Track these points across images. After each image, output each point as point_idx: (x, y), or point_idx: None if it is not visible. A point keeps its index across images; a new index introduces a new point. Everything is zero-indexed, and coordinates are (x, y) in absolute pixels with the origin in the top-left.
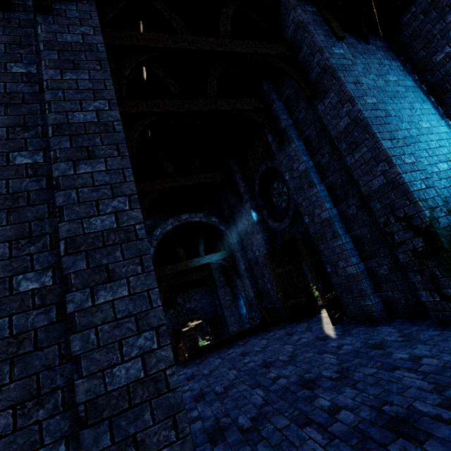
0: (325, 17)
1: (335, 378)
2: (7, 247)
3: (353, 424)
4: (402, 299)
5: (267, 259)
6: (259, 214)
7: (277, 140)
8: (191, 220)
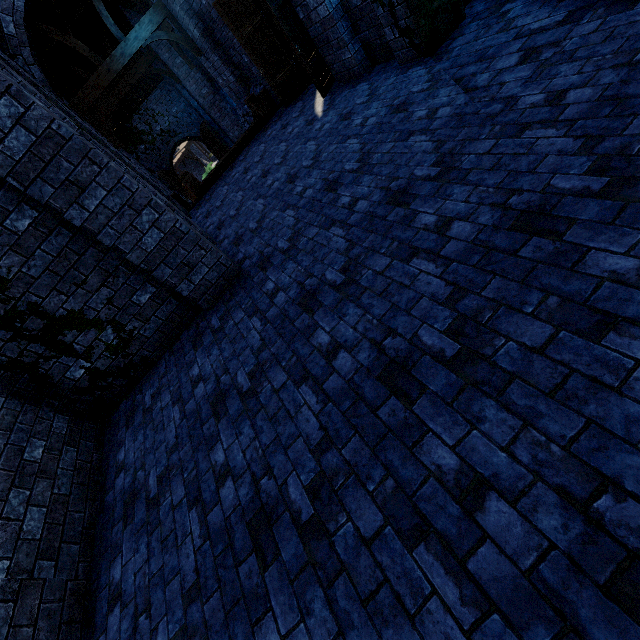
0: None
1: (310, 165)
2: None
3: (310, 196)
4: (377, 40)
5: (222, 15)
6: None
7: None
8: None
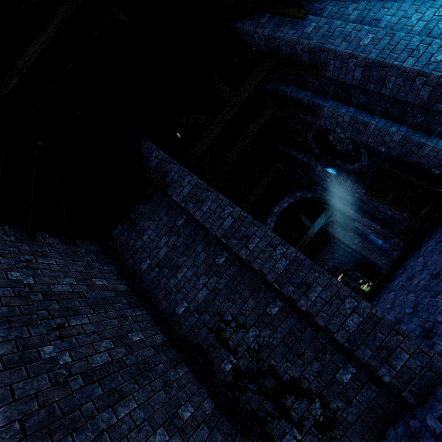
0: (280, 14)
1: None
2: (252, 300)
3: None
4: None
5: (370, 196)
6: (334, 166)
7: (310, 114)
8: (282, 209)
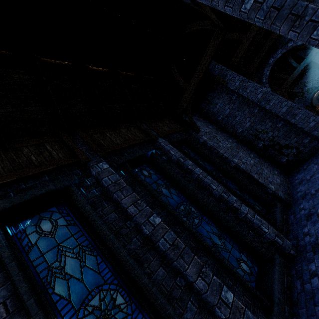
0: None
1: None
2: (270, 123)
3: None
4: None
5: None
6: None
7: None
8: (276, 59)
